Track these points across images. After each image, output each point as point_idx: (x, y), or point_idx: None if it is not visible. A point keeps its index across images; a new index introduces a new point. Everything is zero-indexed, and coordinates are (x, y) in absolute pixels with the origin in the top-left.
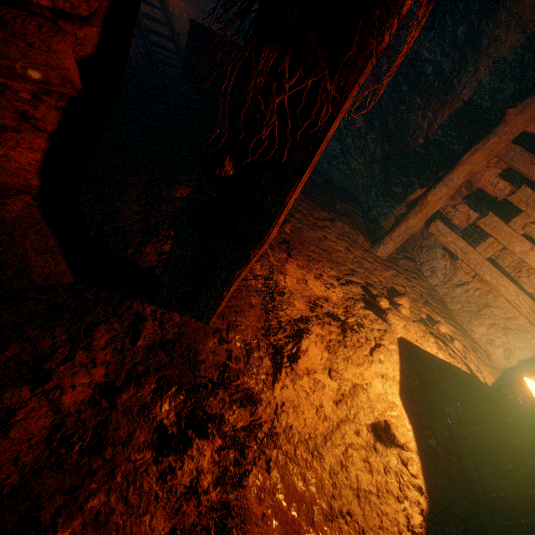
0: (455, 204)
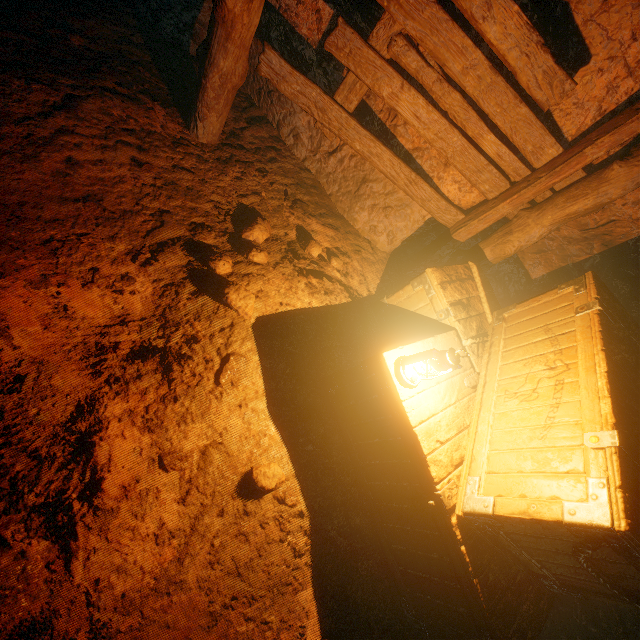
0: None
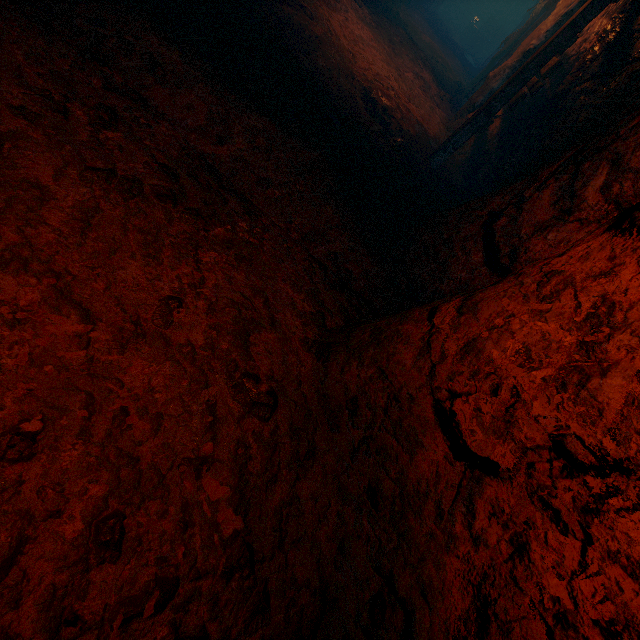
0: None
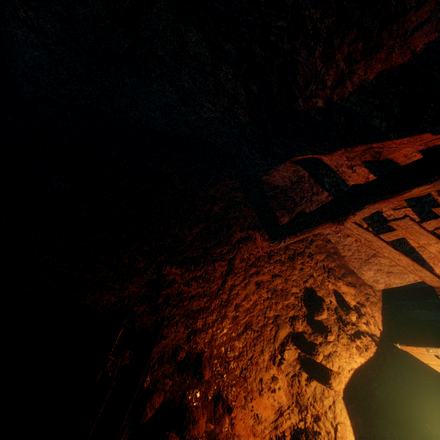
0: (352, 165)
